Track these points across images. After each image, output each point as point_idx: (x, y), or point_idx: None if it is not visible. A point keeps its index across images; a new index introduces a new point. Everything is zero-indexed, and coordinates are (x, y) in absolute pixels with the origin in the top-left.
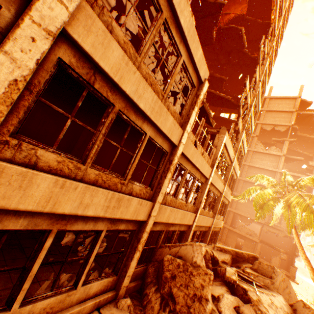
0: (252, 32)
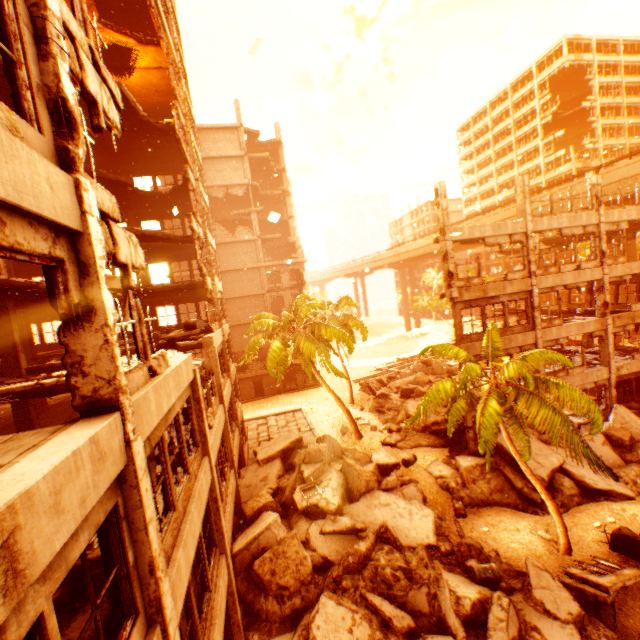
0: (131, 55)
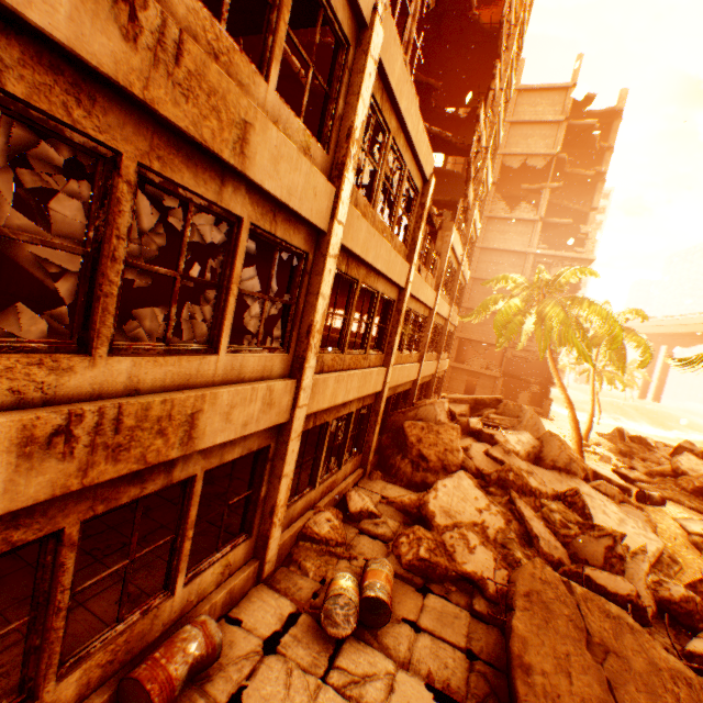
0: None
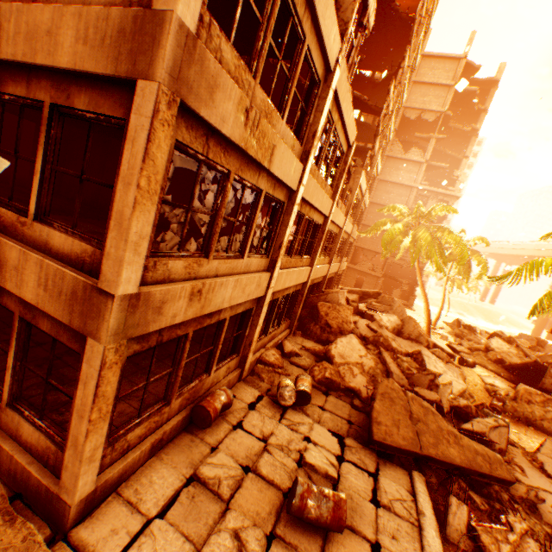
0: None
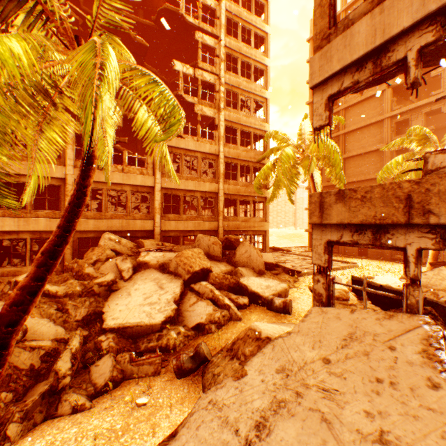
0: None
